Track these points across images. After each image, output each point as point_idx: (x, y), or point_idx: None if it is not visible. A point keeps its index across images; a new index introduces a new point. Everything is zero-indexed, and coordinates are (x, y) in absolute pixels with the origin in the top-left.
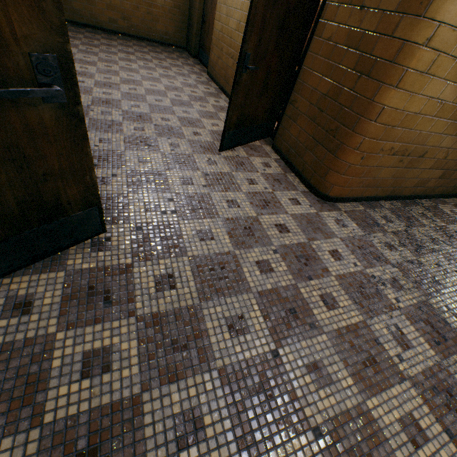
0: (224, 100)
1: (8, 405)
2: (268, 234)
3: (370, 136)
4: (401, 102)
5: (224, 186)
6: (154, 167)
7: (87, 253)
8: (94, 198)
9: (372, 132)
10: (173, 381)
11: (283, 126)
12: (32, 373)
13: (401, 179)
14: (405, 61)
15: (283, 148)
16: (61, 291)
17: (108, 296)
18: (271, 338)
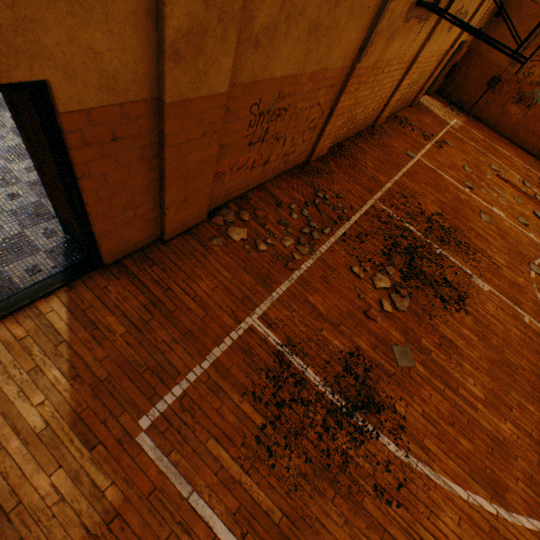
0: None
1: None
2: None
3: None
4: None
5: None
6: None
7: None
8: None
9: None
10: None
11: None
12: None
13: None
14: None
15: None
16: None
17: None
18: None
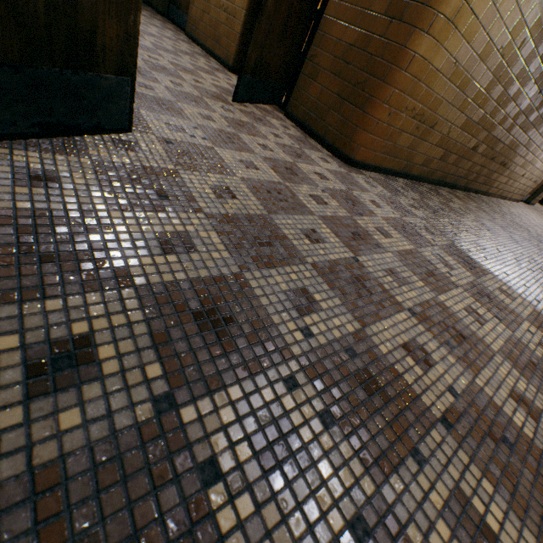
0: (216, 63)
1: (75, 266)
2: (310, 178)
3: (399, 87)
4: (429, 52)
5: (250, 132)
6: (161, 95)
7: (112, 150)
8: (131, 61)
9: (402, 83)
10: (270, 268)
11: (299, 87)
12: (94, 243)
13: (414, 153)
14: (437, 5)
15: (299, 114)
16: (94, 176)
17: (162, 191)
18: (347, 250)
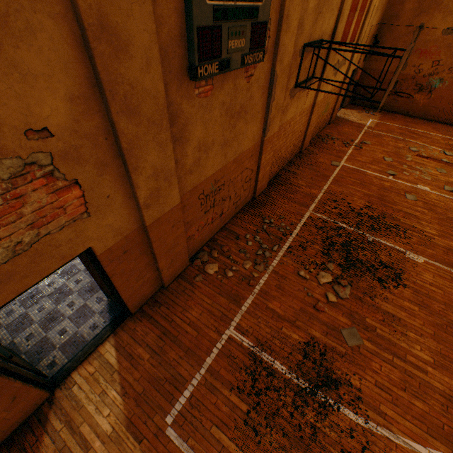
0: None
1: None
2: None
3: None
4: None
5: None
6: None
7: None
8: None
9: None
10: None
11: None
12: None
13: None
14: None
15: None
16: None
17: None
18: None
